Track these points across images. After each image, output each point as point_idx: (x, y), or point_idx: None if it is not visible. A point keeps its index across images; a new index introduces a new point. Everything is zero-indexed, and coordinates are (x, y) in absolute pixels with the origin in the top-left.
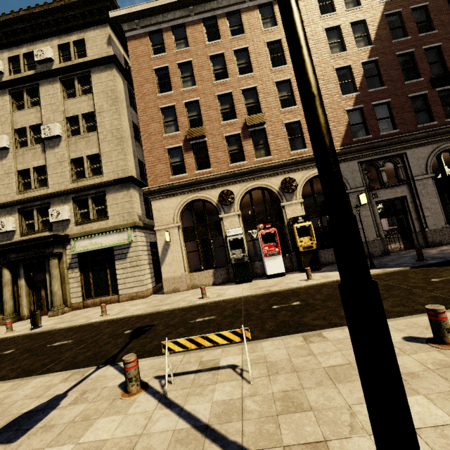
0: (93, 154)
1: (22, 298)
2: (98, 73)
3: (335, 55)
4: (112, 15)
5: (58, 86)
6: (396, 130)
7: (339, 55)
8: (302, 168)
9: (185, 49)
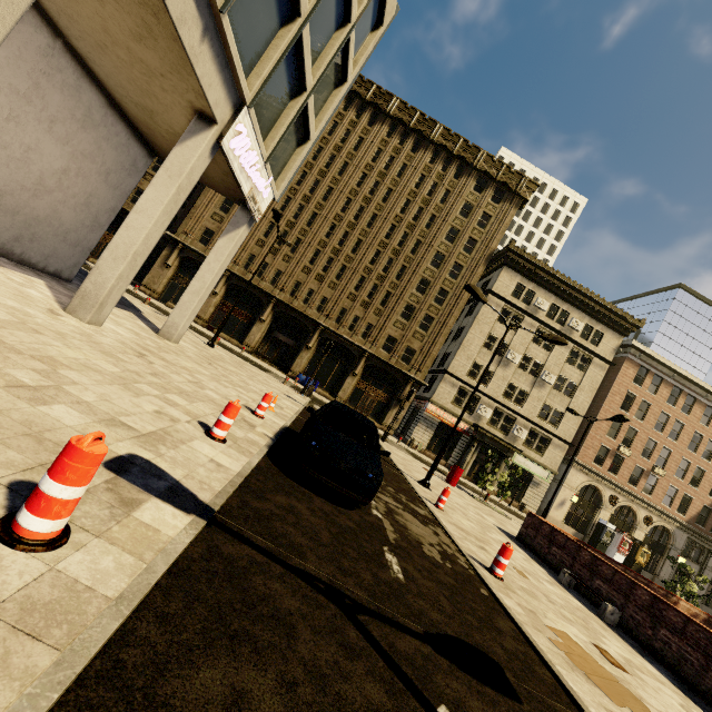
0: (559, 410)
1: (469, 464)
2: (596, 363)
3: None
4: (633, 342)
5: (569, 350)
6: None
7: None
8: (660, 516)
9: (652, 395)
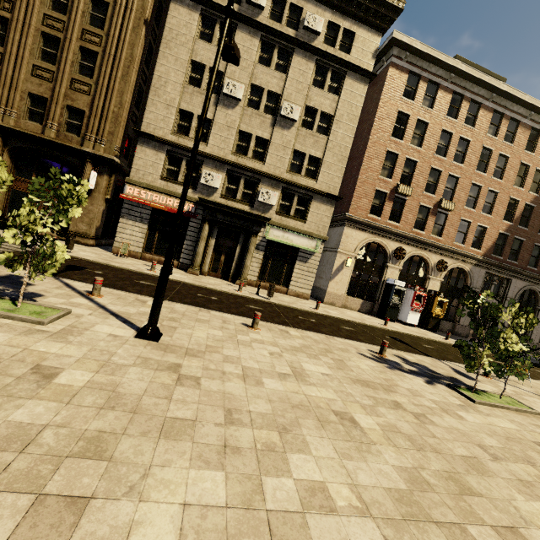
0: (315, 156)
1: (207, 256)
2: (352, 79)
3: (516, 187)
4: (395, 34)
5: (312, 67)
6: (516, 262)
7: (518, 188)
8: (454, 258)
9: (429, 109)
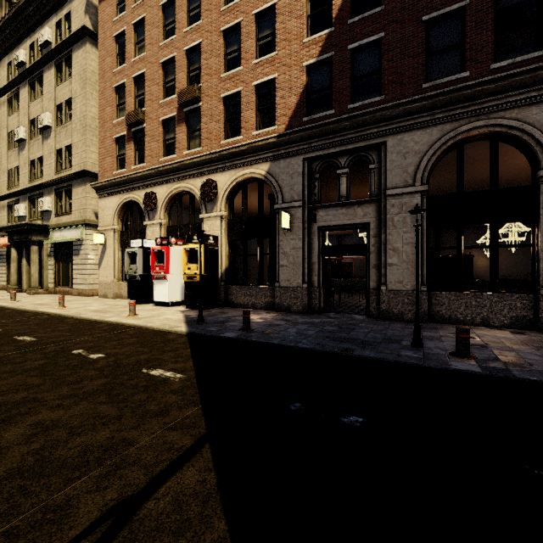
0: (70, 145)
1: (23, 274)
2: (76, 51)
3: None
4: None
5: (53, 72)
6: (378, 97)
7: None
8: (230, 166)
9: (141, 2)
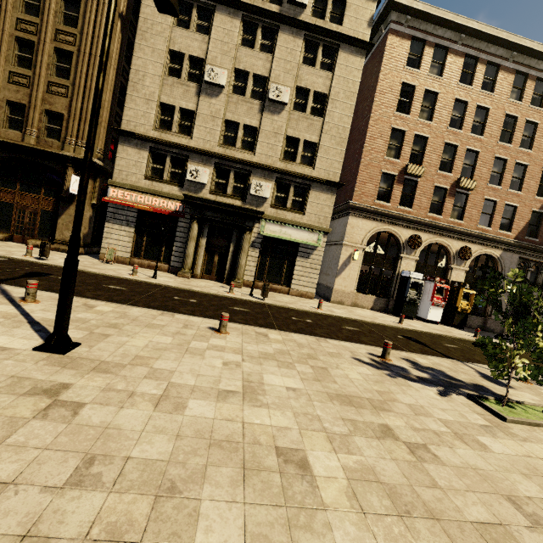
0: (311, 141)
1: (199, 257)
2: (346, 53)
3: None
4: None
5: (300, 44)
6: None
7: None
8: (480, 243)
9: (438, 77)
